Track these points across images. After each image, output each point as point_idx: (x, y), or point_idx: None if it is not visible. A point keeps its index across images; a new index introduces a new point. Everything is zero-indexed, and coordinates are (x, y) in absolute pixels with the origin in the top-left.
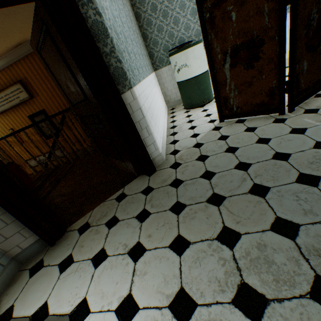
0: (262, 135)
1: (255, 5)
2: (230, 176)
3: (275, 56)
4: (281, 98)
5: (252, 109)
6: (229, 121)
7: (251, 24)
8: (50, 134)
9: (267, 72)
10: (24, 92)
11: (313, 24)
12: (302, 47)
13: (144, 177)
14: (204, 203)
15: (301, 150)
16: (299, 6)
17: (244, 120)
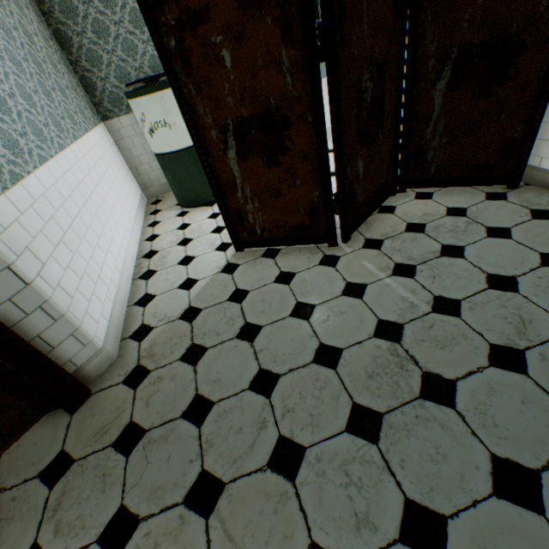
0: (302, 296)
1: (264, 46)
2: (241, 412)
3: (313, 151)
4: (329, 221)
5: (288, 234)
6: (254, 250)
7: (263, 82)
8: None
9: (302, 175)
10: None
11: (367, 99)
12: (353, 138)
13: (58, 417)
14: (180, 510)
15: (358, 341)
16: (341, 66)
17: (276, 252)
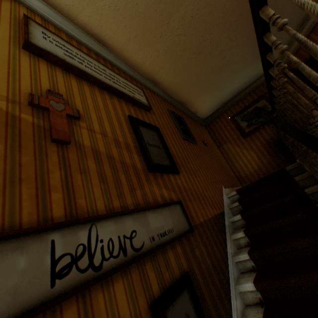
0: None
1: None
2: None
3: None
4: None
5: None
6: None
7: None
8: (159, 163)
9: None
10: (143, 98)
11: None
12: None
13: None
14: None
15: None
16: None
17: None
